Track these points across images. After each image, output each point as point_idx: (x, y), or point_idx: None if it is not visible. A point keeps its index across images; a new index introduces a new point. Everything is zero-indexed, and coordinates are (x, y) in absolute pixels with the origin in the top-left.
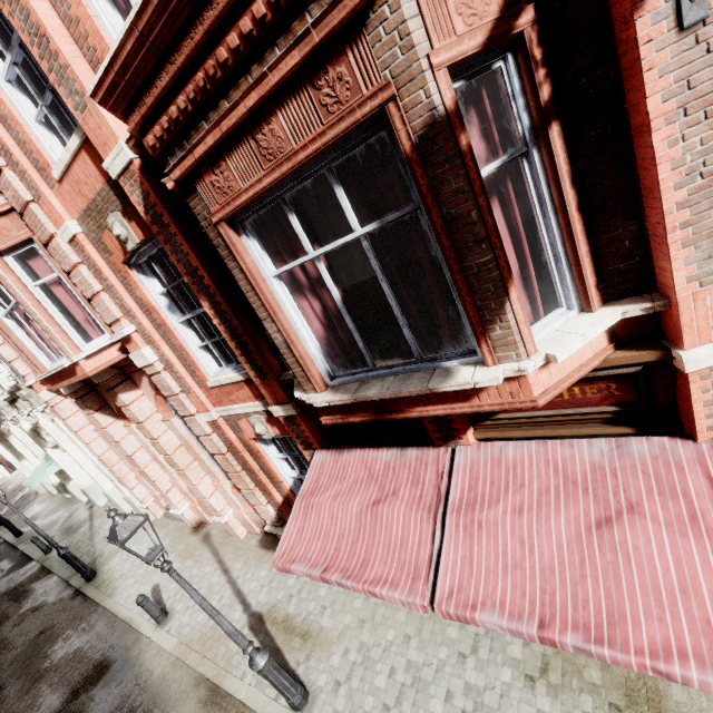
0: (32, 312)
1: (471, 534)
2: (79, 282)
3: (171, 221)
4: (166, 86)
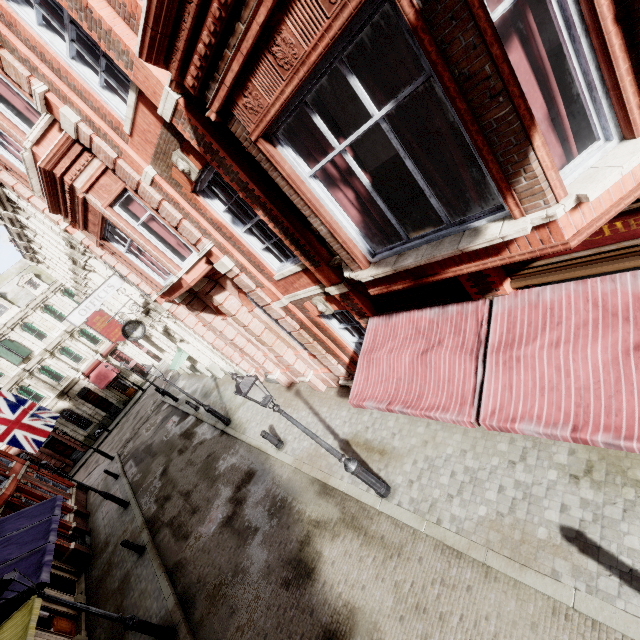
0: (143, 246)
1: (510, 367)
2: (166, 215)
3: (218, 147)
4: (190, 26)
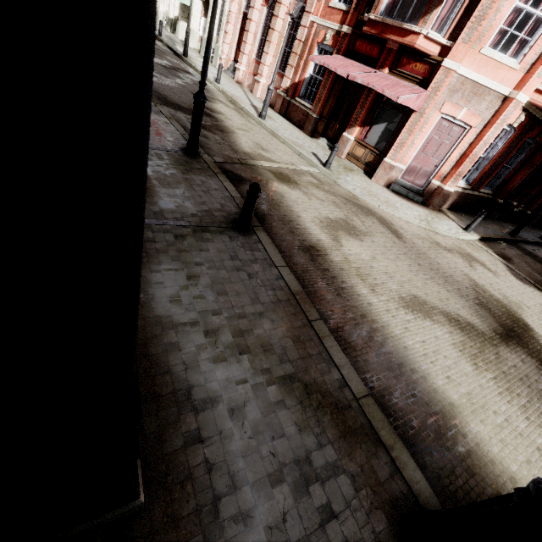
0: None
1: (368, 76)
2: None
3: None
4: None
